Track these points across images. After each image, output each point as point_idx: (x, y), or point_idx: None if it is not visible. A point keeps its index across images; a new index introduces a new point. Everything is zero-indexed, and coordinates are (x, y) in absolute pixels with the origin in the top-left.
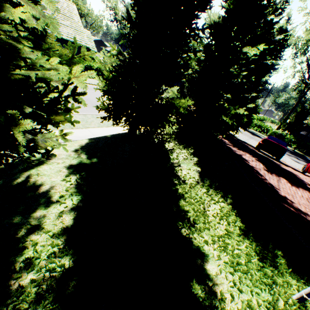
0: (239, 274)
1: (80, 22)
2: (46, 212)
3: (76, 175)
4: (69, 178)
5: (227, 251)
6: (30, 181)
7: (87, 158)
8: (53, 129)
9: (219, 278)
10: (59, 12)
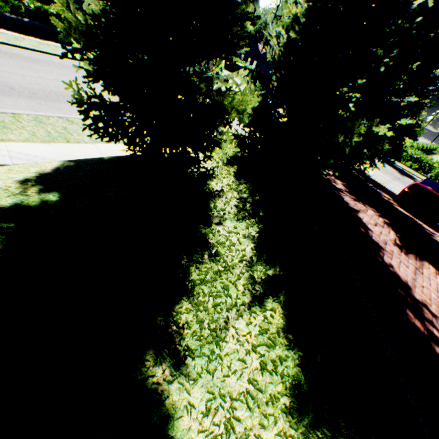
0: None
1: None
2: None
3: None
4: None
5: None
6: None
7: (38, 196)
8: (32, 140)
9: None
10: None
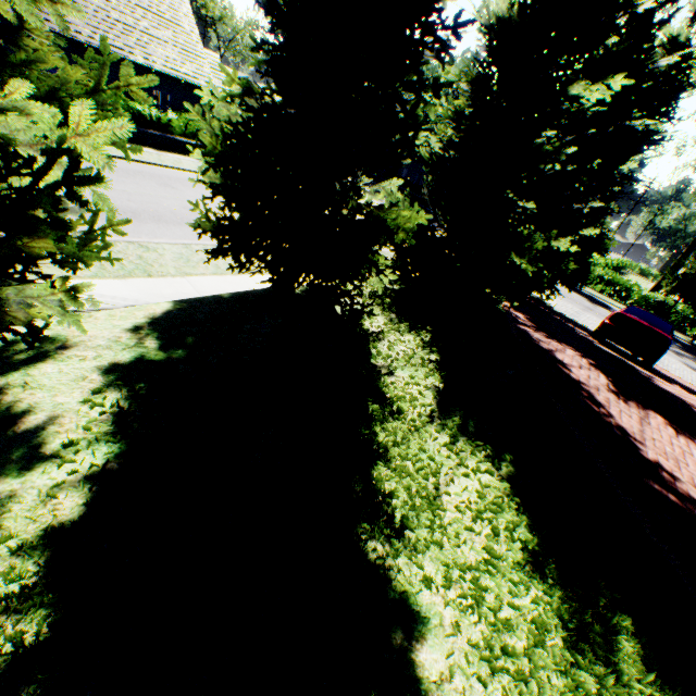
0: (504, 683)
1: (195, 32)
2: (20, 484)
3: (122, 389)
4: (101, 399)
5: (481, 612)
6: (1, 403)
7: (160, 347)
8: (102, 275)
9: (447, 693)
10: (148, 10)
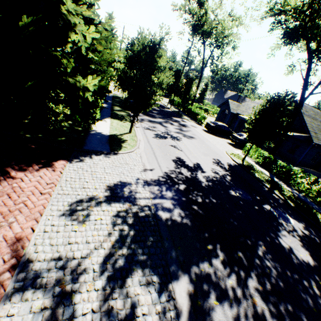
0: None
1: None
2: None
3: None
4: None
5: None
6: None
7: None
8: None
9: None
10: None
